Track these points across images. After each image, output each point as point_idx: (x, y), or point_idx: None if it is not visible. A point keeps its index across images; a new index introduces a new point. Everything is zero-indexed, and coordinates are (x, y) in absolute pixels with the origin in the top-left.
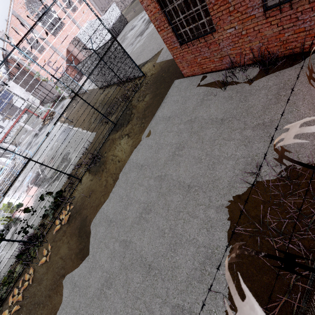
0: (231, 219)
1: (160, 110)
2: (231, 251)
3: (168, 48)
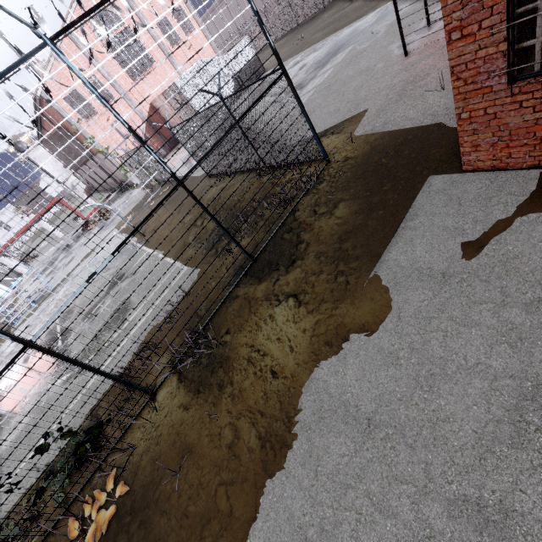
0: None
1: (400, 248)
2: None
3: (454, 93)
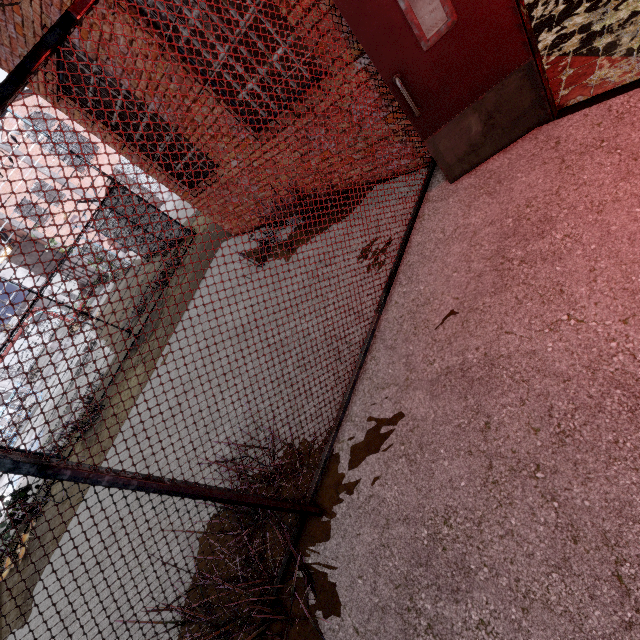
0: (191, 571)
1: (190, 307)
2: None
3: (179, 195)
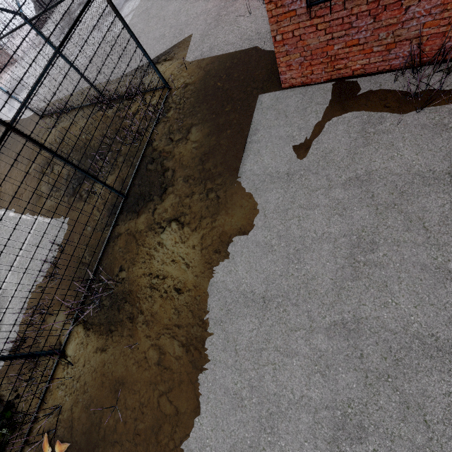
0: None
1: (252, 160)
2: None
3: (269, 16)
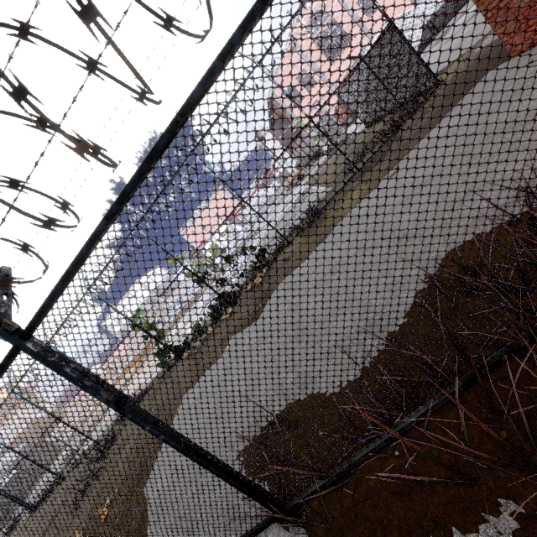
0: (436, 276)
1: (431, 133)
2: (406, 319)
3: (474, 2)
